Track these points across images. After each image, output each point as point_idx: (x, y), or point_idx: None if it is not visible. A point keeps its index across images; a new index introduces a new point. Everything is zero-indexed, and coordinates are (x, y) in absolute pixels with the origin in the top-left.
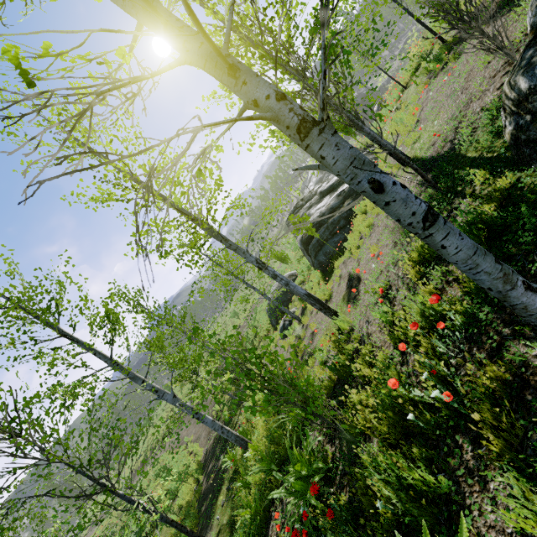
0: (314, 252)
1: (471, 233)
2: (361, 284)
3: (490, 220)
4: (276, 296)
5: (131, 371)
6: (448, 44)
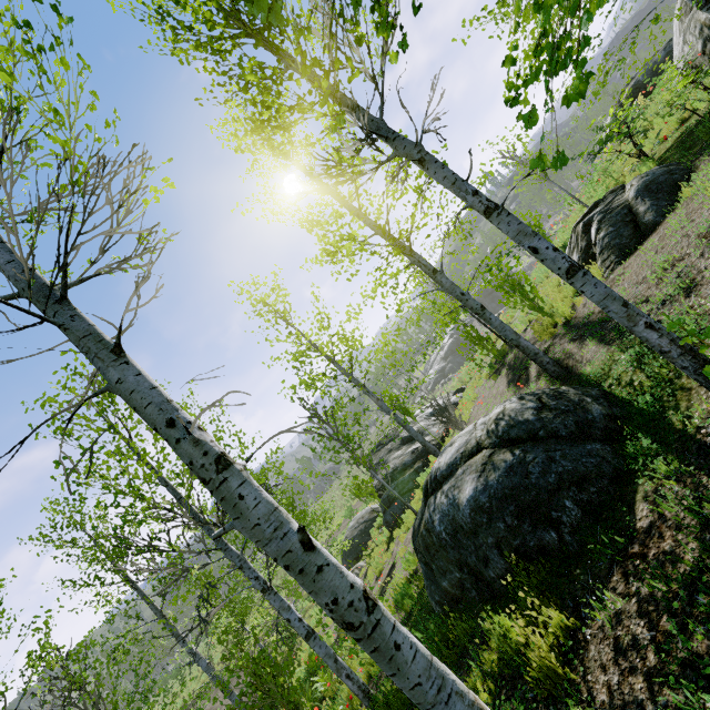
0: (383, 507)
1: (401, 601)
2: (392, 579)
3: (411, 596)
4: (352, 535)
5: (175, 627)
6: (501, 352)
